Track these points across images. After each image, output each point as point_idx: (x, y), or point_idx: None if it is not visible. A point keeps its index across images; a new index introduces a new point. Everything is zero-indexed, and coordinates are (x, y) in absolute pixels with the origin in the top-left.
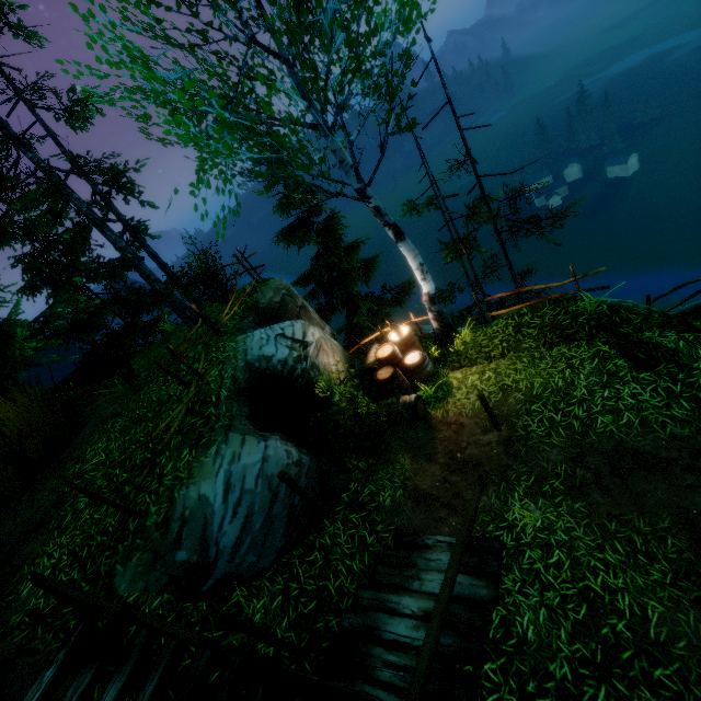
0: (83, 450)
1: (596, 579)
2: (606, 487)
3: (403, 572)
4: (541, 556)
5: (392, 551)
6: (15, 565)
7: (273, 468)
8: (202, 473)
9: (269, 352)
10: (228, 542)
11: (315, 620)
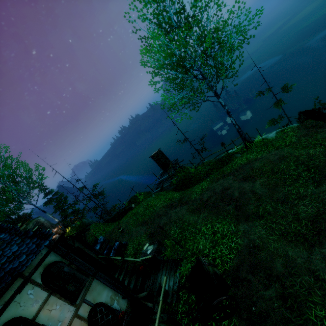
0: None
1: None
2: None
3: None
4: None
5: None
6: None
7: None
8: None
9: None
10: None
11: None
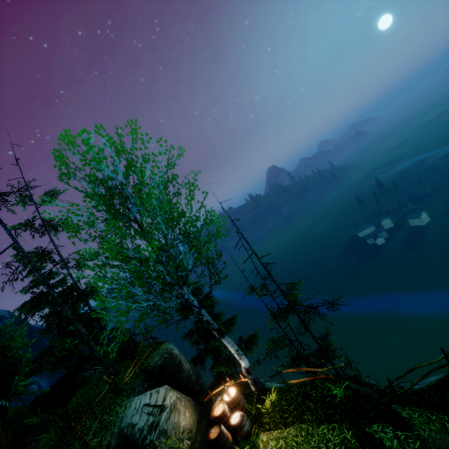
0: None
1: None
2: None
3: None
4: None
5: None
6: None
7: None
8: None
9: (135, 420)
10: None
11: None
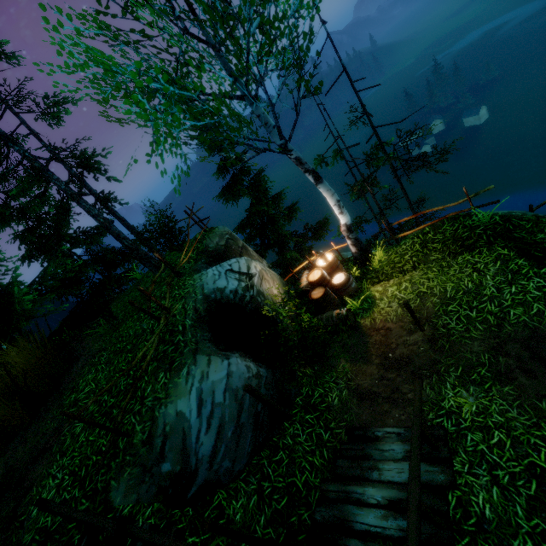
0: (77, 382)
1: (539, 456)
2: (529, 371)
3: (361, 464)
4: (482, 438)
5: (347, 445)
6: (26, 488)
7: (237, 382)
8: (177, 392)
9: (222, 284)
10: (205, 452)
11: (289, 515)
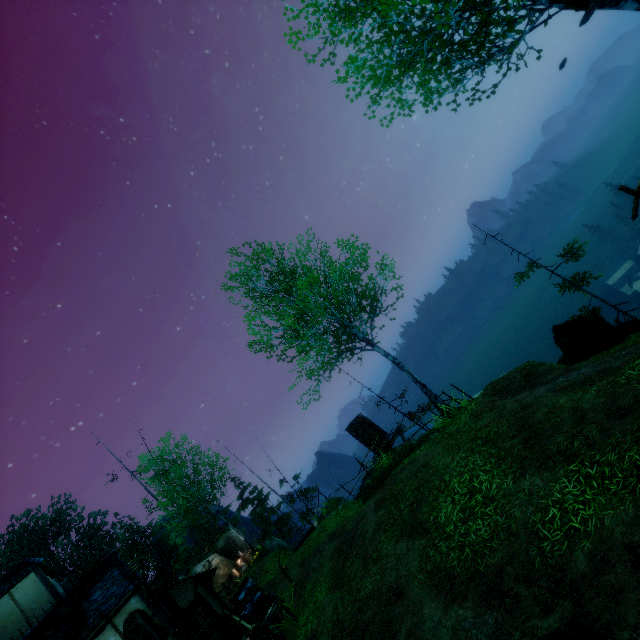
0: None
1: None
2: None
3: None
4: None
5: None
6: None
7: None
8: None
9: (197, 569)
10: None
11: None
